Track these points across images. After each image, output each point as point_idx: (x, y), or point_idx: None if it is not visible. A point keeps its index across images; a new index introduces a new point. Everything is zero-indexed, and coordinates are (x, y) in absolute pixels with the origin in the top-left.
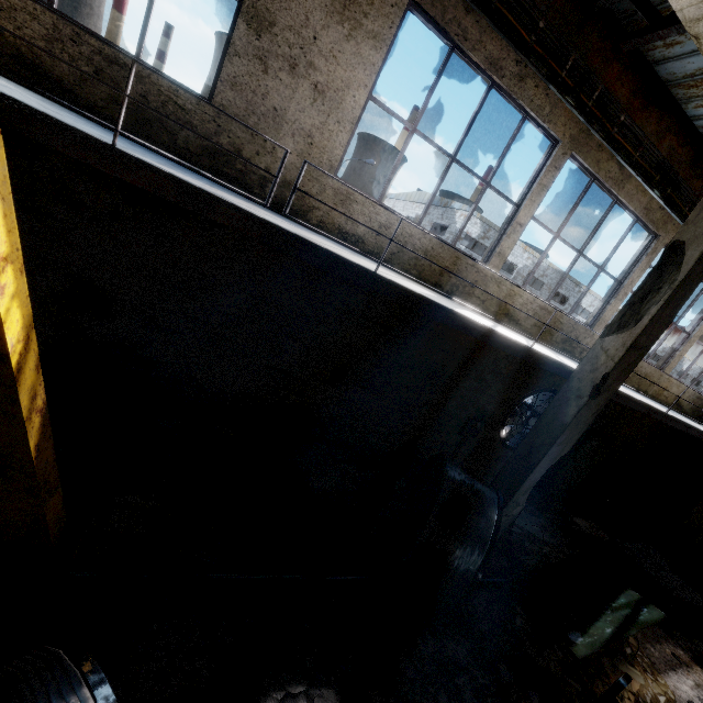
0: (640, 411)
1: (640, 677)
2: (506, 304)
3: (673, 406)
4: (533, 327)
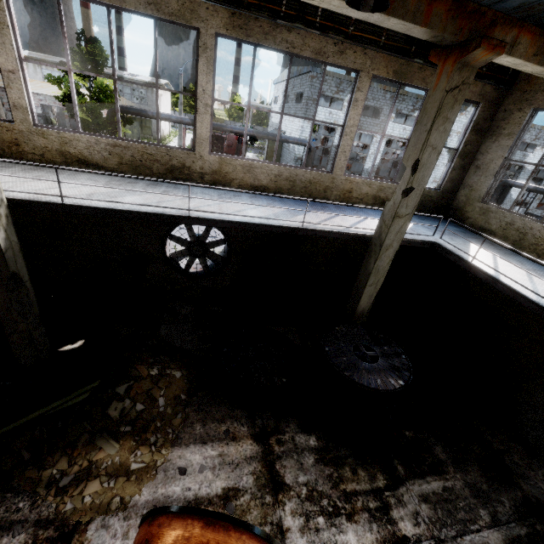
0: (155, 220)
1: (116, 449)
2: (70, 152)
3: (380, 206)
4: (121, 166)
